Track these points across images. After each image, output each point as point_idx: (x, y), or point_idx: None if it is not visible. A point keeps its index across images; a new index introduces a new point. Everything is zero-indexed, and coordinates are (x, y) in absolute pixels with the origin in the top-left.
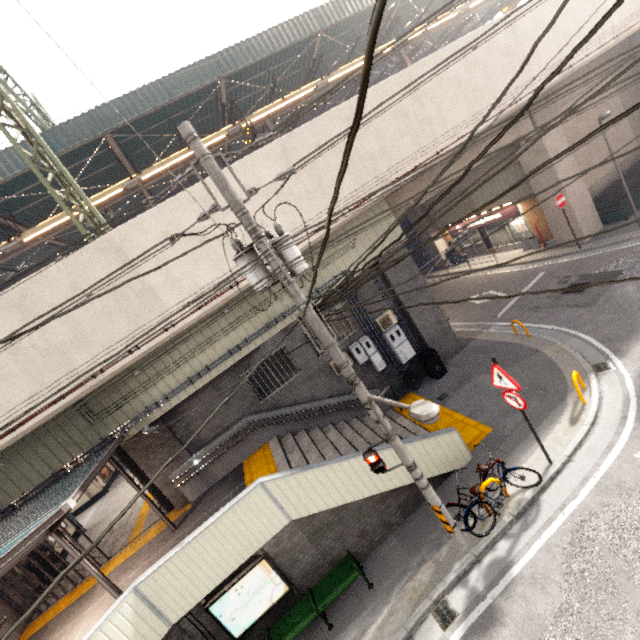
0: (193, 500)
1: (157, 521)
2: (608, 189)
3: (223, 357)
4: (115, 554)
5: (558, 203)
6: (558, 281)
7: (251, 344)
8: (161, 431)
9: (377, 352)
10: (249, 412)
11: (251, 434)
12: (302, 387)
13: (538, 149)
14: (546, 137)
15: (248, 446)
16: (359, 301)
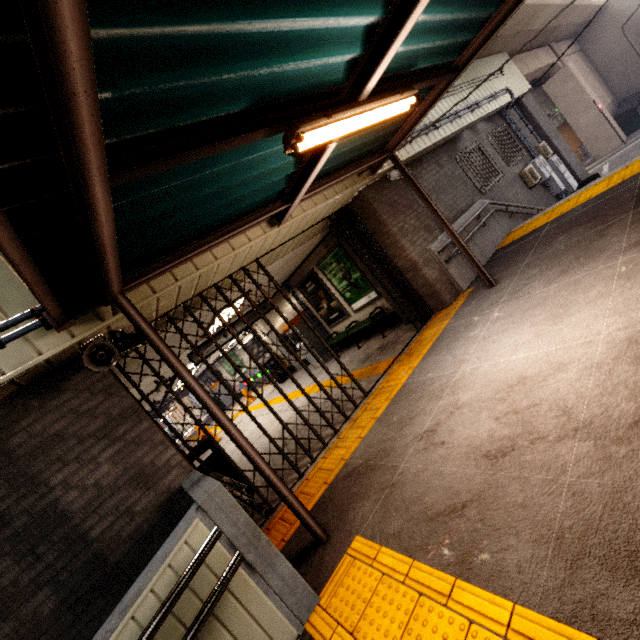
0: (464, 288)
1: (414, 336)
2: (615, 113)
3: (446, 118)
4: (373, 386)
5: (599, 107)
6: (636, 150)
7: (462, 120)
8: (402, 189)
9: (552, 172)
10: (474, 201)
11: (490, 220)
12: (507, 191)
13: (565, 76)
14: (569, 66)
15: (493, 233)
16: (518, 127)
